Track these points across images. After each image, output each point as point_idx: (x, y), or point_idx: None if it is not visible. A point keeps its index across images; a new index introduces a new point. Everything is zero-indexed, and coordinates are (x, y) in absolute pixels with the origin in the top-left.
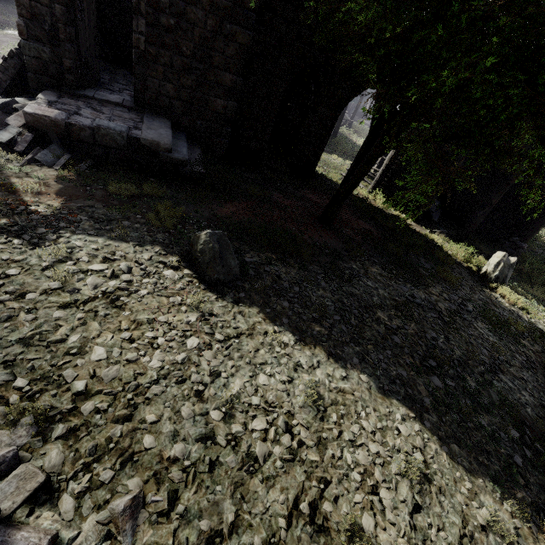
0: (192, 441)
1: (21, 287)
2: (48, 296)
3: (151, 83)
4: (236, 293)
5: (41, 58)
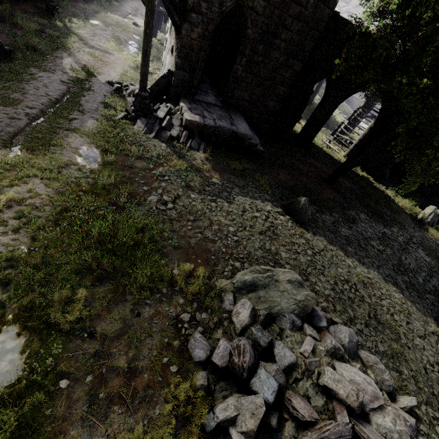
0: (329, 290)
1: (241, 224)
2: (252, 229)
3: (236, 93)
4: (311, 229)
5: (182, 79)
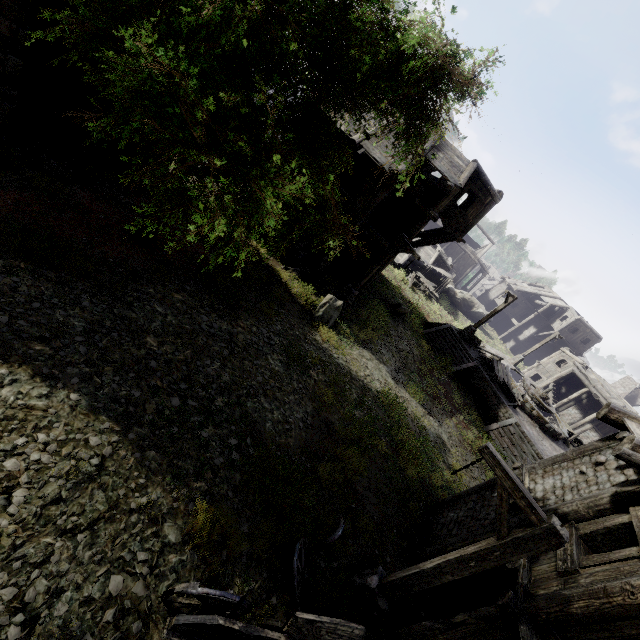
0: None
1: None
2: None
3: None
4: None
5: None
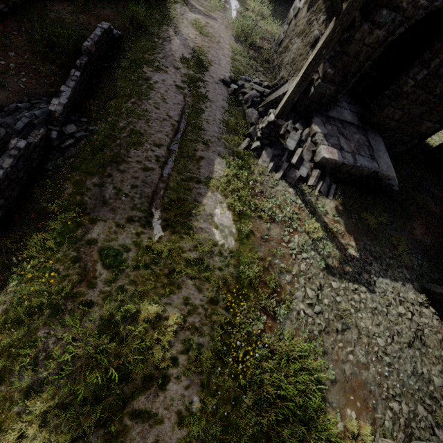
0: None
1: (388, 330)
2: (399, 337)
3: (386, 110)
4: None
5: (324, 93)
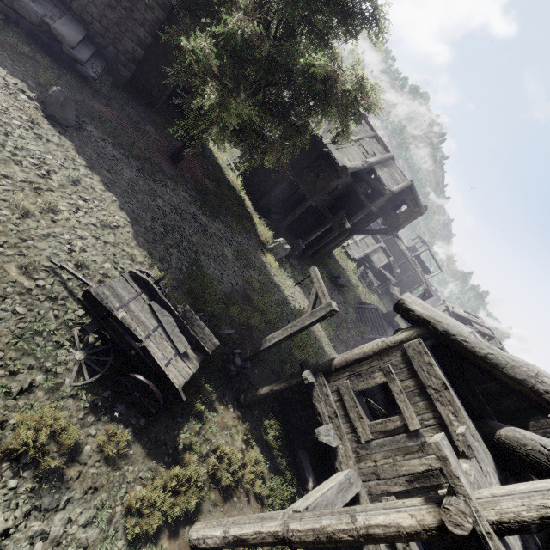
0: None
1: None
2: None
3: None
4: (64, 131)
5: None
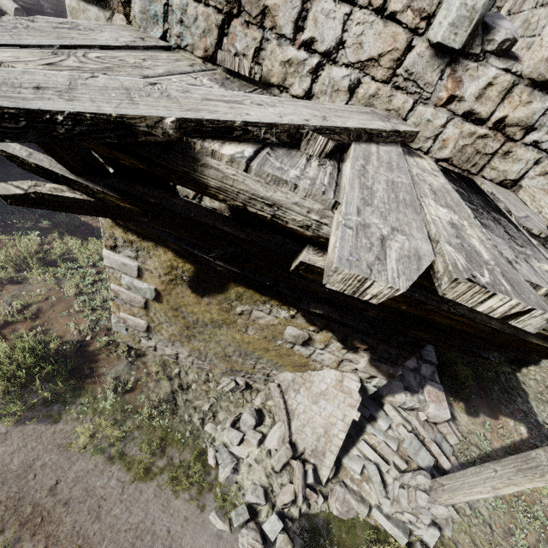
0: None
1: None
2: None
3: None
4: None
5: None
